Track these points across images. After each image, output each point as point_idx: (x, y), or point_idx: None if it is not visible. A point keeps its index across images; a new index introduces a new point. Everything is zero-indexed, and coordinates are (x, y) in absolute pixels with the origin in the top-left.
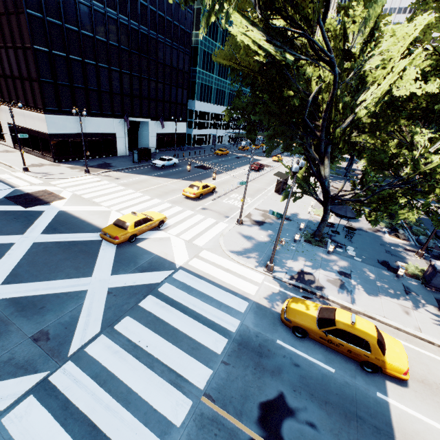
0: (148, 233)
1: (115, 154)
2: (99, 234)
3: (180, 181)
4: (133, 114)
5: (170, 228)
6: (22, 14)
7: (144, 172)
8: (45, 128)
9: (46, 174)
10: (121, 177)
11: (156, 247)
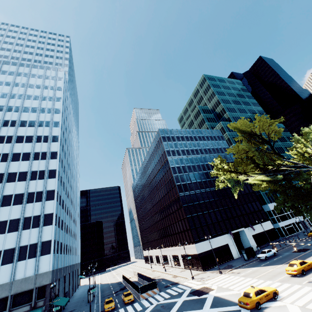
0: (268, 303)
1: (232, 258)
2: (238, 306)
3: (283, 265)
4: (233, 228)
5: (284, 299)
6: (182, 207)
7: (254, 265)
8: (196, 251)
9: (201, 278)
10: (240, 271)
11: (277, 311)
